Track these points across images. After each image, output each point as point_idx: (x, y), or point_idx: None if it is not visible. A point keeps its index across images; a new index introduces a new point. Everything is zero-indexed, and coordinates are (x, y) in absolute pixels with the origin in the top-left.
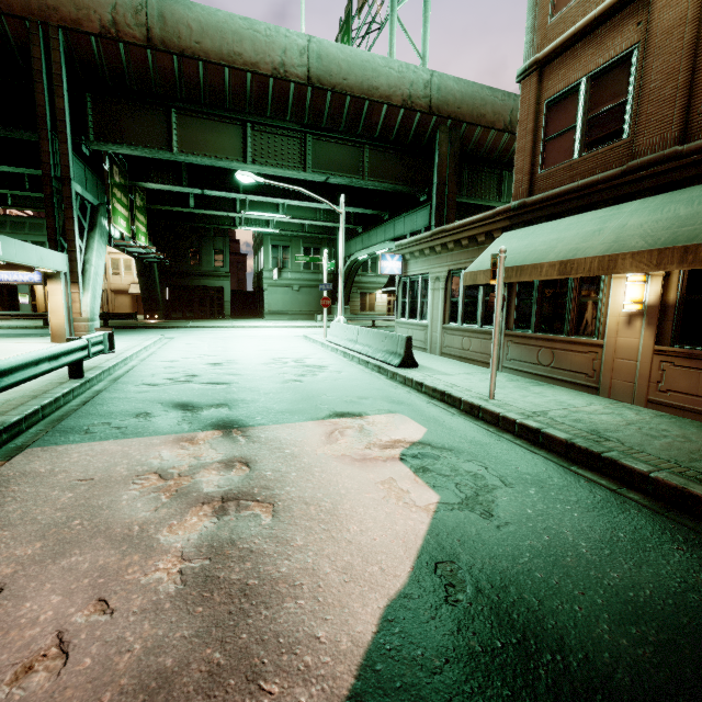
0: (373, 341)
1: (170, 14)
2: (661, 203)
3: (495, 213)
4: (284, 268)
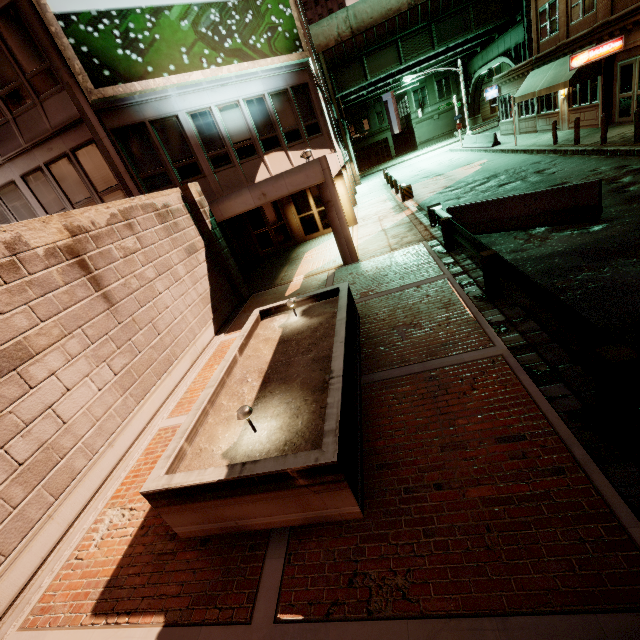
0: (483, 140)
1: (357, 13)
2: (558, 64)
3: (528, 62)
4: (424, 105)
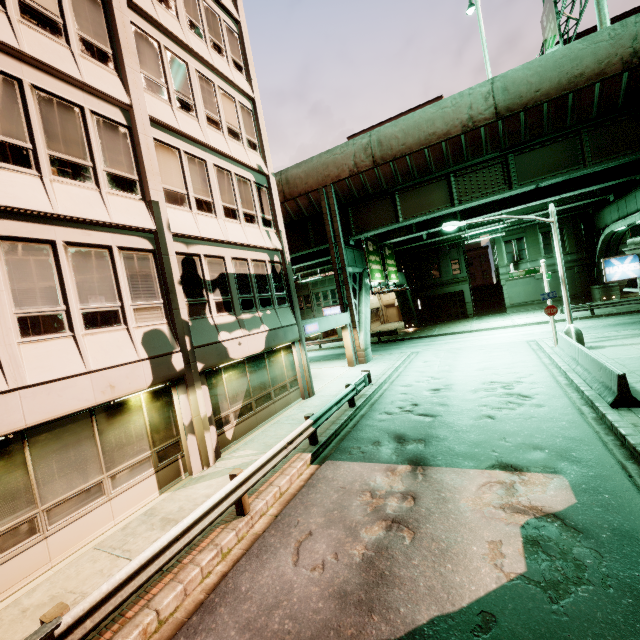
0: (591, 367)
1: (384, 138)
2: None
3: None
4: (521, 259)
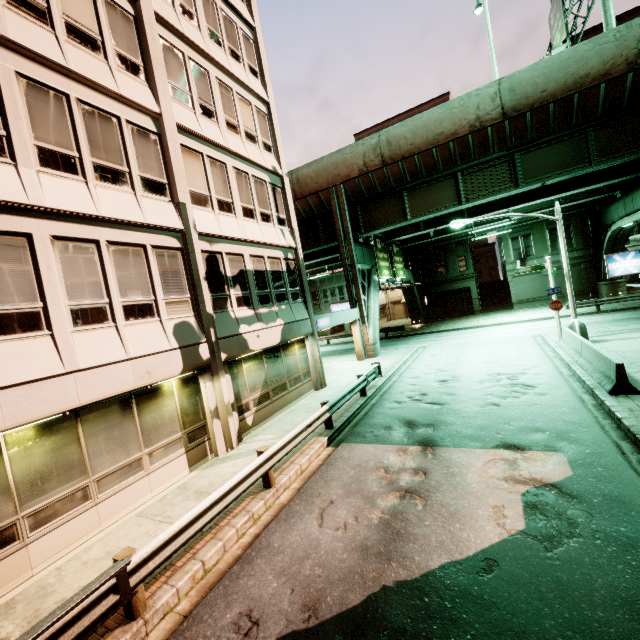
0: (592, 359)
1: (393, 138)
2: None
3: None
4: (528, 256)
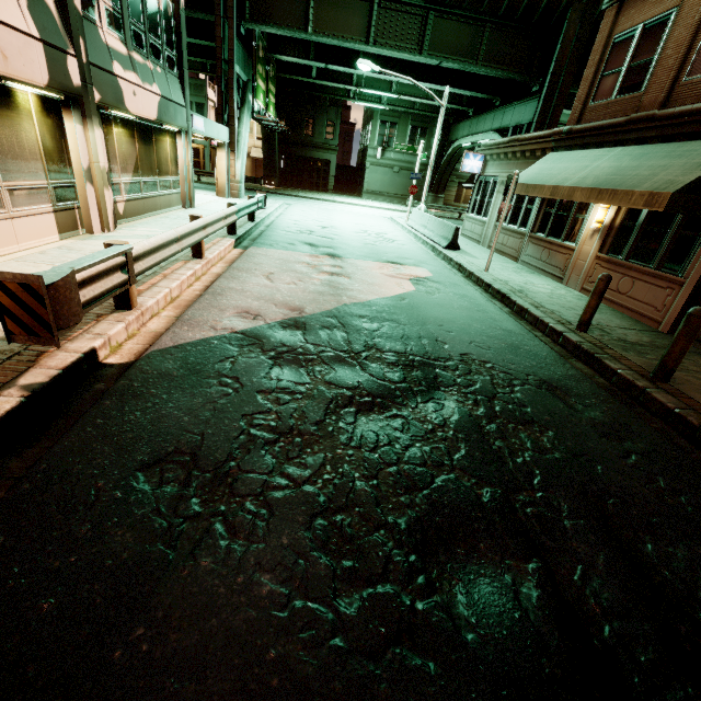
0: (436, 228)
1: None
2: (626, 154)
3: (552, 133)
4: (388, 147)
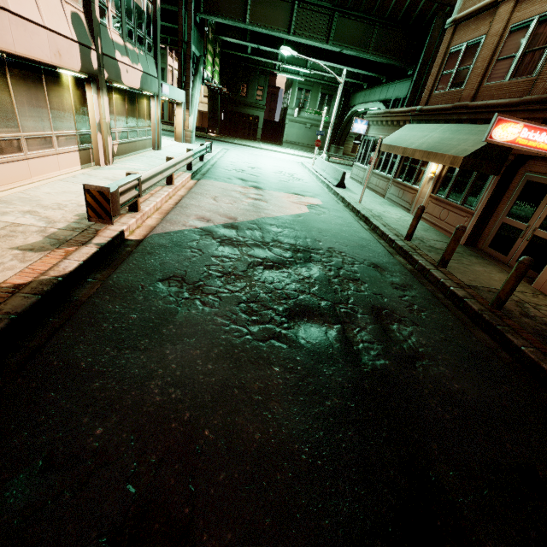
0: (331, 172)
1: None
2: (448, 129)
3: (410, 110)
4: (303, 108)
